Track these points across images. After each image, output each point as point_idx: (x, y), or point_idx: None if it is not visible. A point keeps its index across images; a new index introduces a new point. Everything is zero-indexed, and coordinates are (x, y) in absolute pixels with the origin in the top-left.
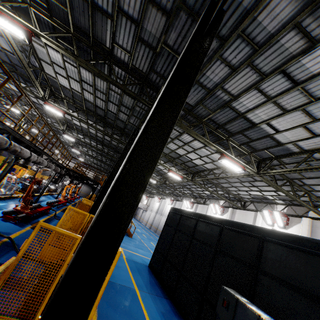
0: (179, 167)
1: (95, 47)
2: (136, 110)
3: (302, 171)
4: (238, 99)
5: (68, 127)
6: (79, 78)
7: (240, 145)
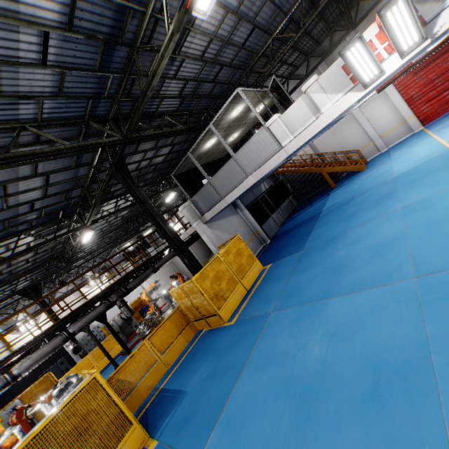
0: None
1: None
2: None
3: None
4: None
5: None
6: None
7: None
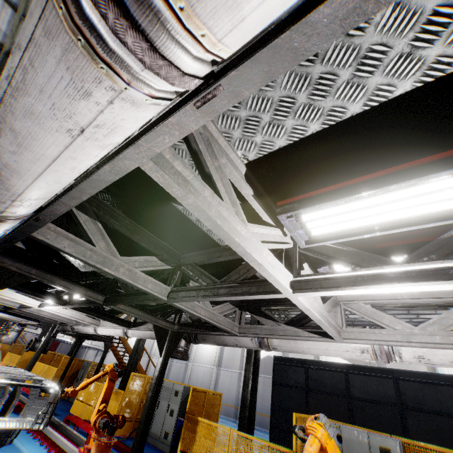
0: None
1: None
2: None
3: (419, 307)
4: None
5: None
6: None
7: None
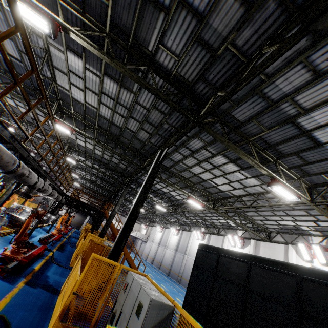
0: (197, 193)
1: (133, 50)
2: (163, 127)
3: None
4: (308, 113)
5: (69, 147)
6: (100, 90)
7: (289, 169)
